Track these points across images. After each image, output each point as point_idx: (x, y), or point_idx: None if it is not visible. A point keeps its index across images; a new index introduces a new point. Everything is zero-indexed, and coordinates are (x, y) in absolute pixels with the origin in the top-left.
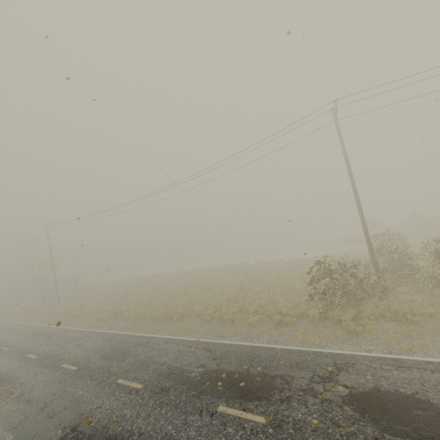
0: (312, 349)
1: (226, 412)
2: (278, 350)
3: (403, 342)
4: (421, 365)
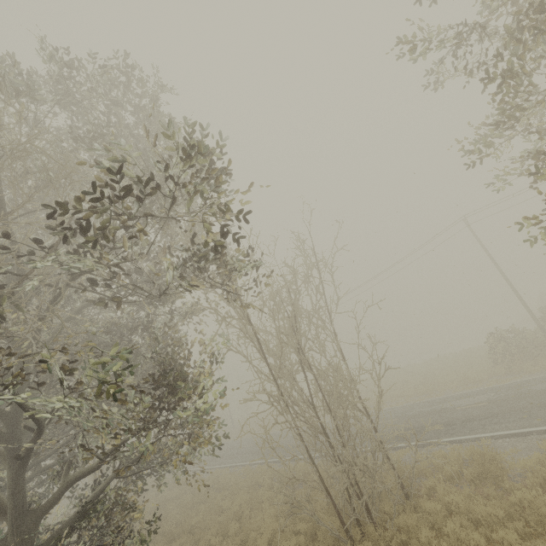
0: (505, 383)
1: (462, 408)
2: (481, 389)
3: None
4: None
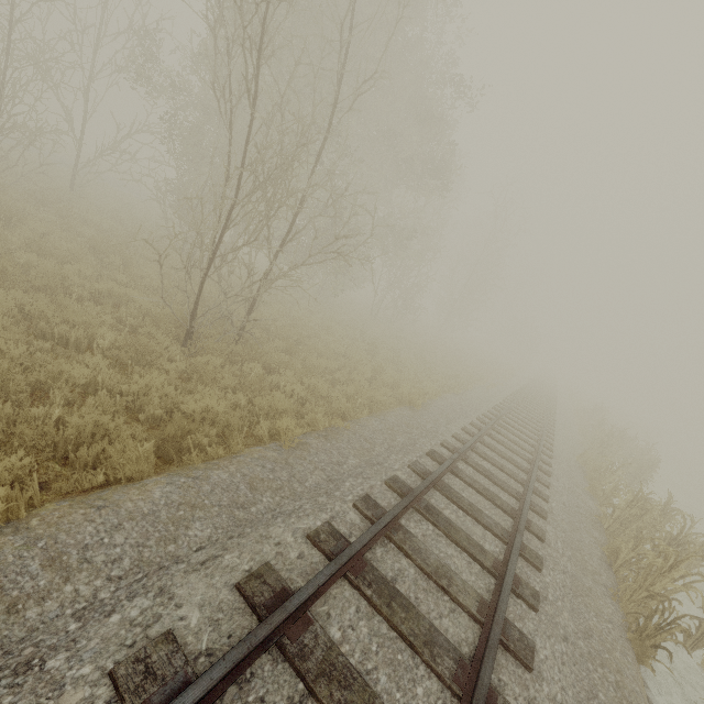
0: None
1: None
2: None
3: None
4: None
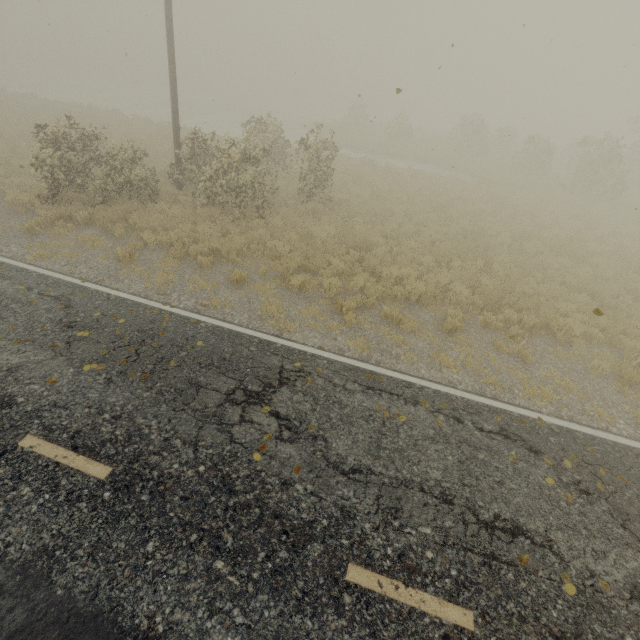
0: None
1: None
2: None
3: (60, 251)
4: (7, 271)
